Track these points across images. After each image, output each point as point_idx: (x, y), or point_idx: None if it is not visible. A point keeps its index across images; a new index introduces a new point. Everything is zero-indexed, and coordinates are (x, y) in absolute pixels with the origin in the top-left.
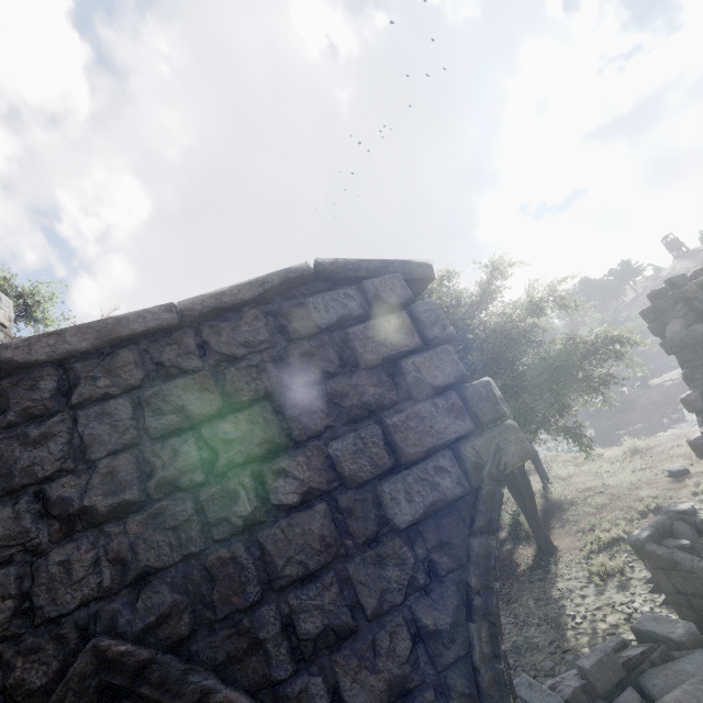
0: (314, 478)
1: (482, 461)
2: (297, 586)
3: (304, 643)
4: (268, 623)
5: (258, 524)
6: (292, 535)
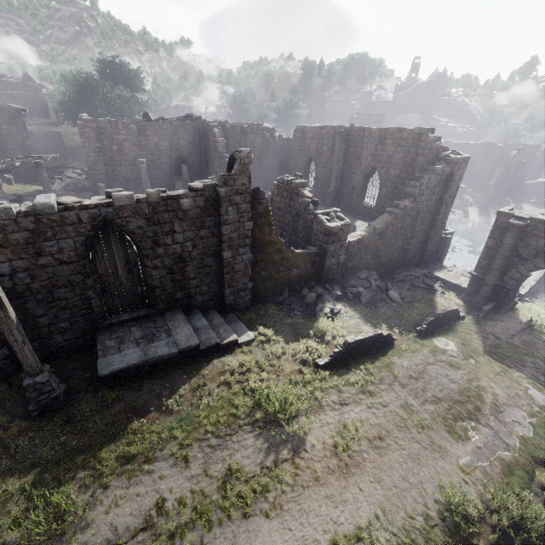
0: (7, 128)
1: (26, 134)
2: (5, 135)
3: (5, 139)
4: (2, 137)
5: (1, 130)
6: (4, 132)
